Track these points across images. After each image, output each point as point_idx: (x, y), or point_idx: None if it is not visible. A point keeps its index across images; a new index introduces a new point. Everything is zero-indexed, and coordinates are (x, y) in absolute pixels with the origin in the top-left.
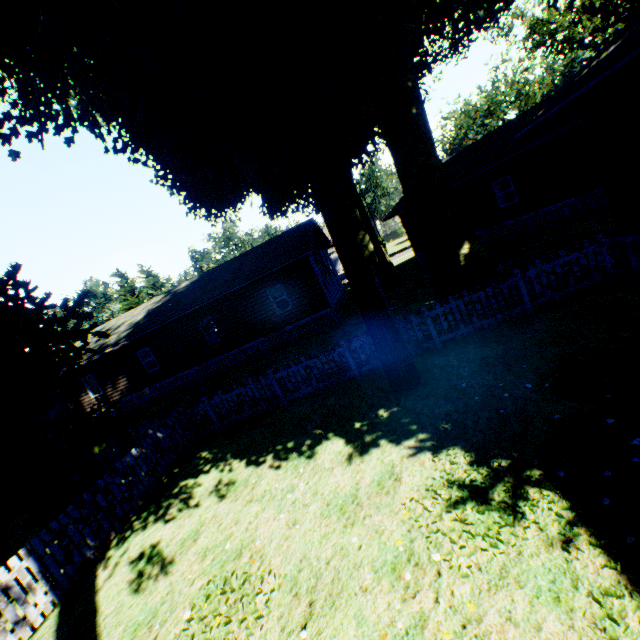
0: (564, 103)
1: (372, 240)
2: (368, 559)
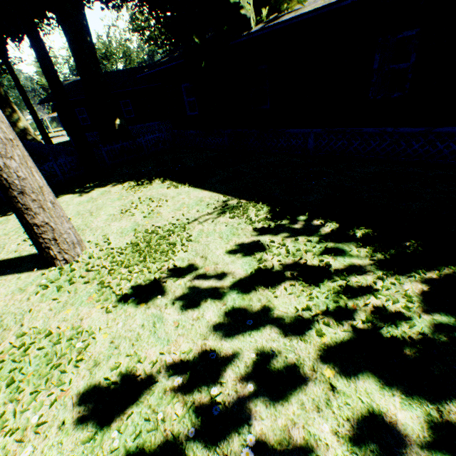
0: (155, 70)
1: (33, 115)
2: (109, 202)
